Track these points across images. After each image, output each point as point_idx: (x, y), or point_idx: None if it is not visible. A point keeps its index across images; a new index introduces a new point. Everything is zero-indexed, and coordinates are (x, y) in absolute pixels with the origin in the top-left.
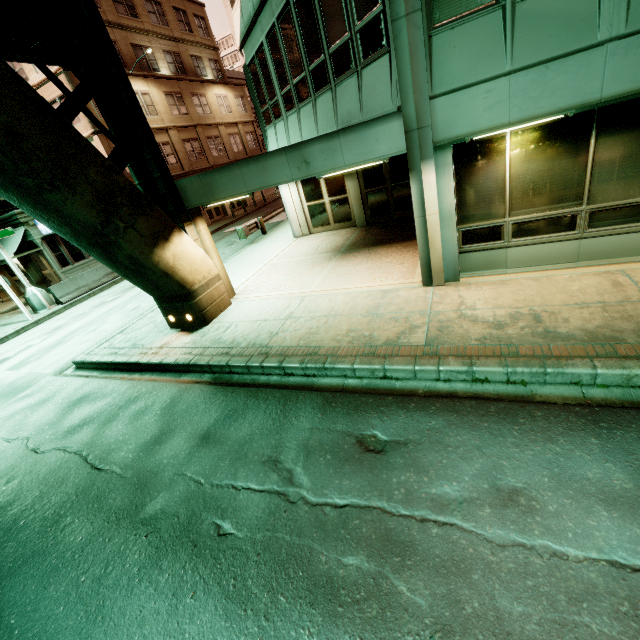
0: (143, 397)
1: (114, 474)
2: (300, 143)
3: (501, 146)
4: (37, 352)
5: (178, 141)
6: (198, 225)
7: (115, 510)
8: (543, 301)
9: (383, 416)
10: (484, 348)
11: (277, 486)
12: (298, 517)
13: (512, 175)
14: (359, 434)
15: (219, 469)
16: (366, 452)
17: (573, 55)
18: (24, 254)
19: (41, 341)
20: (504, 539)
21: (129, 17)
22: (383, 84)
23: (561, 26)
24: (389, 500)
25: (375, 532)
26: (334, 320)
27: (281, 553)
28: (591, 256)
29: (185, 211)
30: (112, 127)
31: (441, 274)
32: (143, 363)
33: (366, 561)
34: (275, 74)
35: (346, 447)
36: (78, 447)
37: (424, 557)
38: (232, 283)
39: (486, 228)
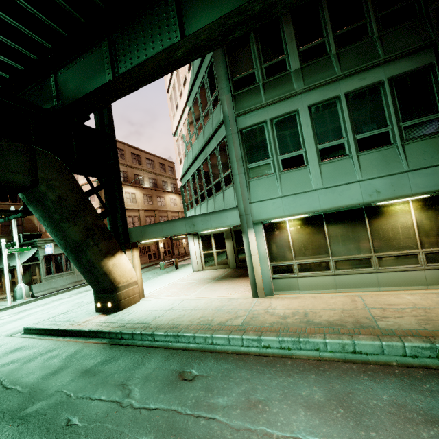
0: (59, 349)
1: (16, 390)
2: (192, 216)
3: (285, 225)
4: (3, 323)
5: (143, 216)
6: (134, 252)
7: (5, 411)
8: (313, 307)
9: (201, 362)
10: (271, 327)
11: (118, 398)
12: (123, 415)
13: (292, 239)
14: (182, 371)
15: (86, 388)
16: (182, 380)
17: (305, 193)
18: (28, 263)
19: (9, 317)
20: (241, 426)
21: (137, 164)
22: (231, 196)
23: (298, 183)
24: (183, 405)
25: (166, 423)
26: (195, 311)
27: (102, 435)
28: (343, 286)
29: (129, 243)
30: (107, 202)
31: (262, 290)
32: (69, 329)
33: (153, 438)
34: (193, 190)
35: (171, 377)
36: (0, 375)
37: (189, 436)
38: (145, 291)
39: (284, 265)
